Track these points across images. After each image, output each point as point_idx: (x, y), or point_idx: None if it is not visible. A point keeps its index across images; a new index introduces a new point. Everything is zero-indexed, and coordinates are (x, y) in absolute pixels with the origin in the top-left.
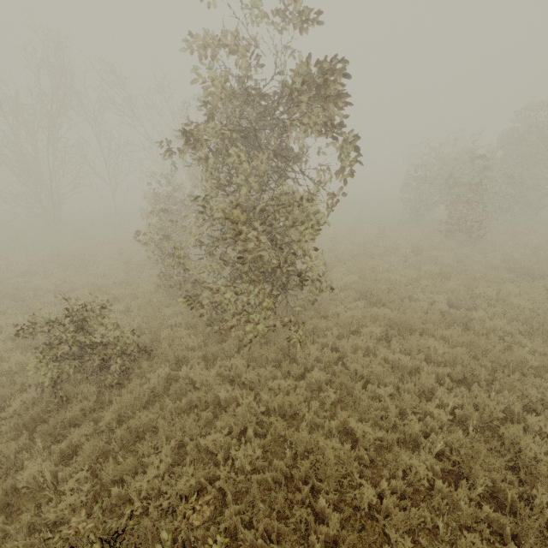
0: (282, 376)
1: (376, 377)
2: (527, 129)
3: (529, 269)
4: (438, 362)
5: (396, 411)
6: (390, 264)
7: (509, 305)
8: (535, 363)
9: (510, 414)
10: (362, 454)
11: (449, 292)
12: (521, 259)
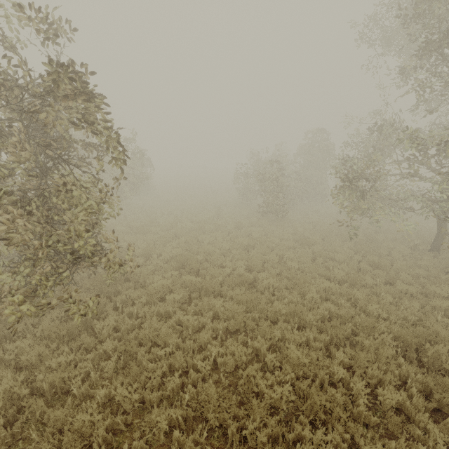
0: (75, 350)
1: (162, 339)
2: (310, 145)
3: (305, 239)
4: (222, 318)
5: (162, 370)
6: (216, 238)
7: (286, 266)
8: (284, 311)
9: (260, 355)
10: (119, 420)
11: (248, 259)
12: (305, 232)
